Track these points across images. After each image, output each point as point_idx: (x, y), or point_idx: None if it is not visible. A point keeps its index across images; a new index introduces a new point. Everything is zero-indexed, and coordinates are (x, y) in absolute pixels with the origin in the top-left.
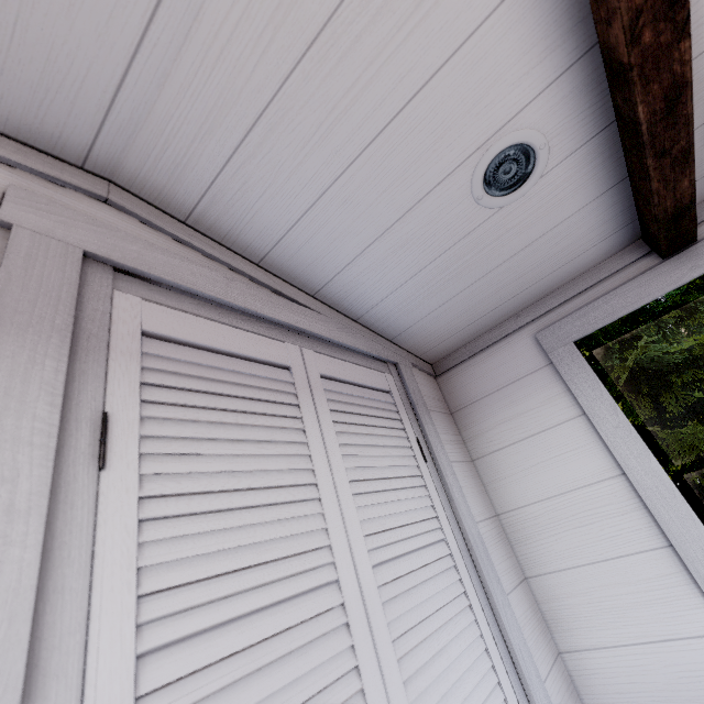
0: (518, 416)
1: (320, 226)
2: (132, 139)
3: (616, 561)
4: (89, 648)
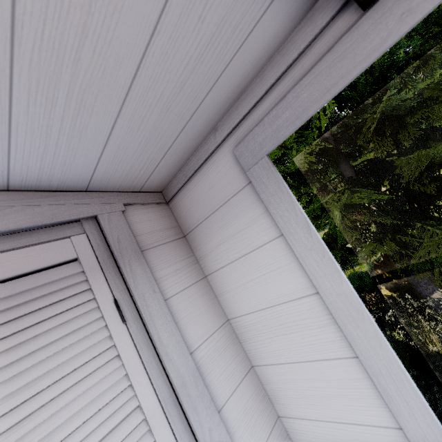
0: (231, 237)
1: None
2: None
3: (315, 363)
4: None
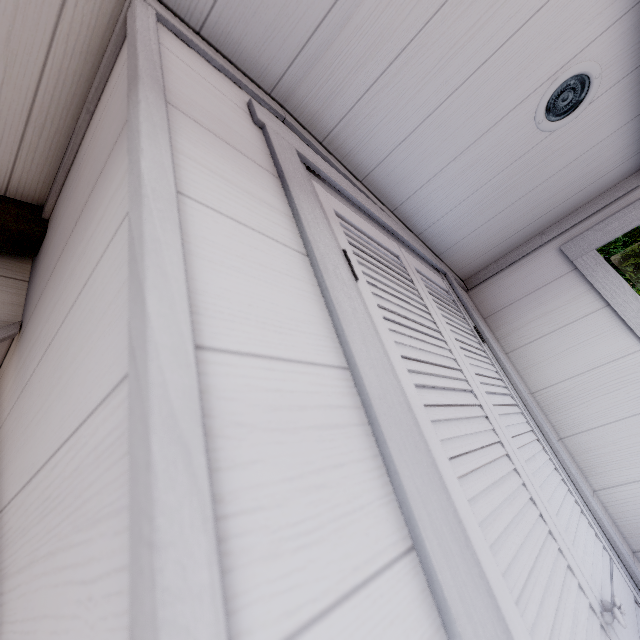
0: (547, 314)
1: (416, 147)
2: (309, 71)
3: None
4: (395, 370)
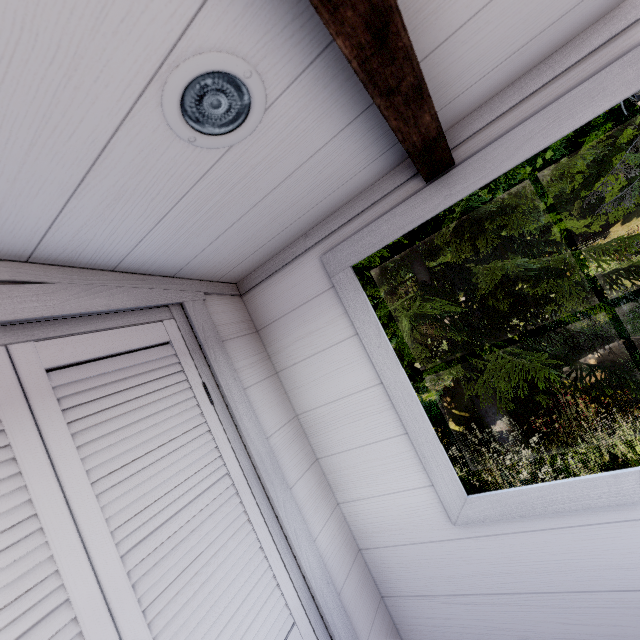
0: (310, 334)
1: None
2: None
3: (374, 445)
4: None
